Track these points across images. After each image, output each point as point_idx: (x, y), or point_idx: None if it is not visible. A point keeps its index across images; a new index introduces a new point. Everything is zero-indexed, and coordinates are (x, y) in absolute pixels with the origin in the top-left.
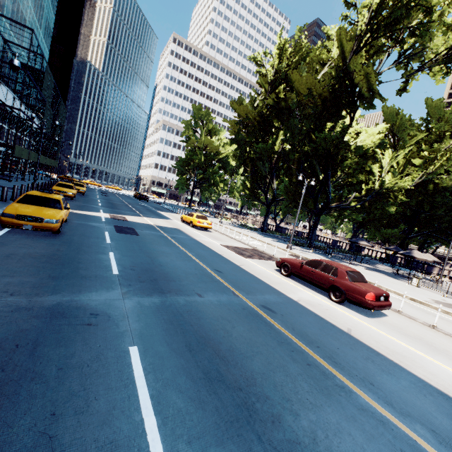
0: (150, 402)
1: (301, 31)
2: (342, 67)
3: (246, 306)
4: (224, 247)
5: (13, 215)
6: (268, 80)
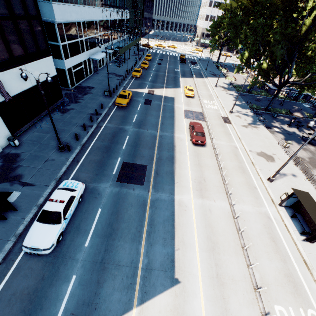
0: (126, 141)
1: None
2: None
3: (156, 134)
4: (183, 111)
5: (117, 103)
6: None
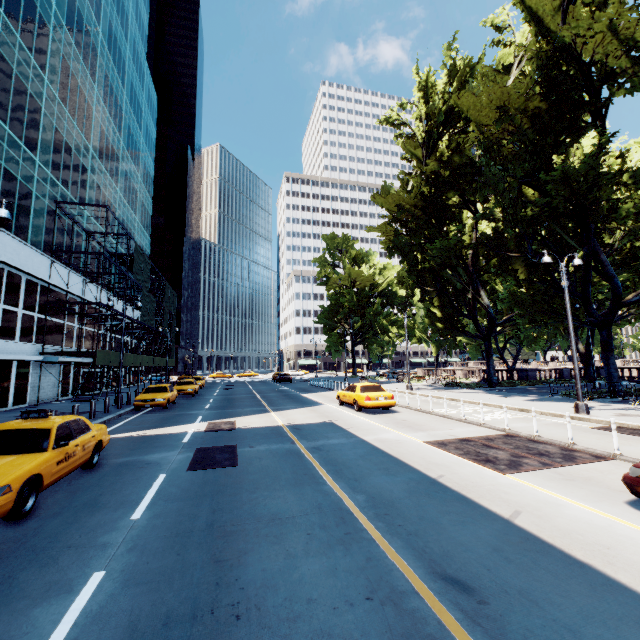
0: None
1: (447, 48)
2: (549, 50)
3: None
4: (436, 448)
5: None
6: (418, 141)
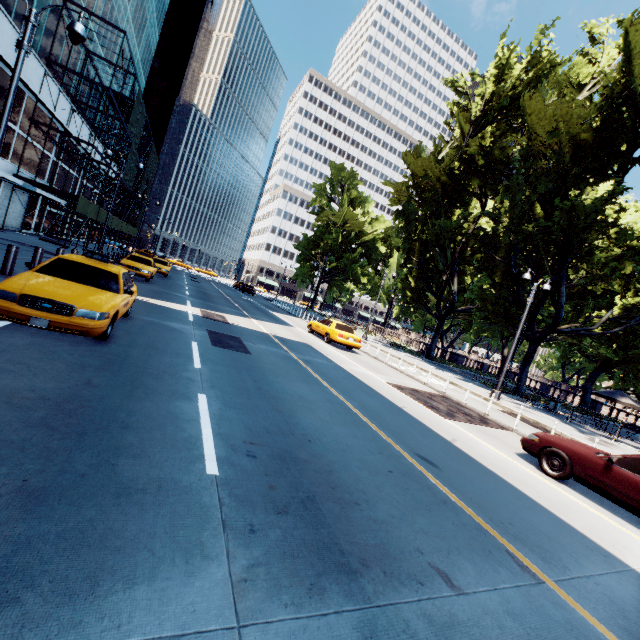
0: None
1: (542, 33)
2: (622, 88)
3: (594, 638)
4: (397, 389)
5: (13, 295)
6: (471, 116)
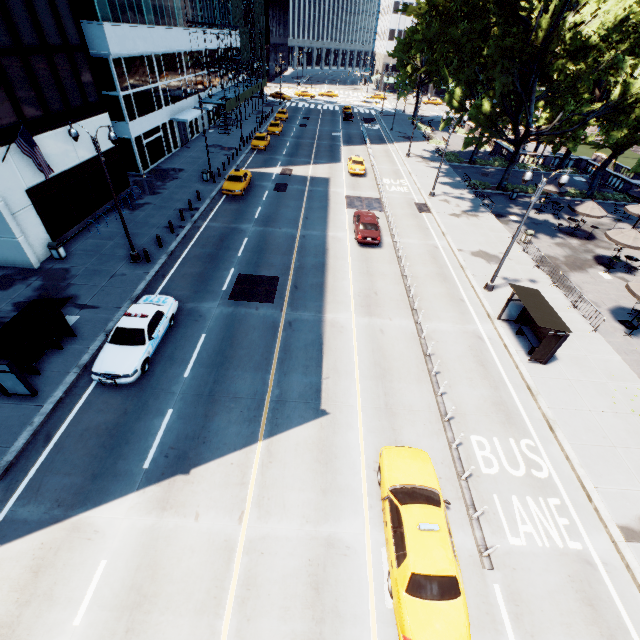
0: (244, 246)
1: None
2: None
3: (295, 234)
4: (345, 198)
5: (225, 190)
6: None
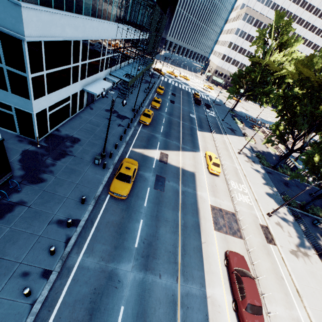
0: None
1: None
2: None
3: (175, 293)
4: (210, 210)
5: (112, 192)
6: None
